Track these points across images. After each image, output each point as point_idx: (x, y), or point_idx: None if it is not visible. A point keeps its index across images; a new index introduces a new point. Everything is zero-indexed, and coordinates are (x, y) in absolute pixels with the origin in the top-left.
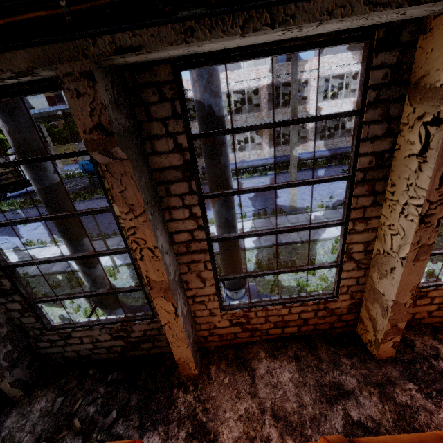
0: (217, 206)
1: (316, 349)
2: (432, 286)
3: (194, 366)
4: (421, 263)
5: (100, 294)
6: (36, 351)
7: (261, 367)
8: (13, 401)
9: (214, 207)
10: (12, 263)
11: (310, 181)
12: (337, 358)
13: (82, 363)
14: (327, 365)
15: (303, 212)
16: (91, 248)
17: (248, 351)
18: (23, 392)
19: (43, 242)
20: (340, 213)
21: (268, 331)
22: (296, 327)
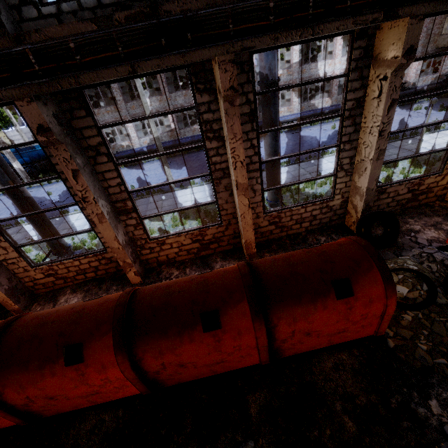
0: (11, 199)
1: (103, 284)
2: (166, 237)
3: (13, 303)
4: (106, 223)
5: None
6: None
7: (63, 299)
8: None
9: (11, 199)
10: None
11: (34, 181)
12: (111, 287)
13: None
14: (102, 291)
15: (177, 189)
16: None
17: (62, 292)
18: None
19: None
20: (204, 188)
21: (75, 278)
22: (93, 273)
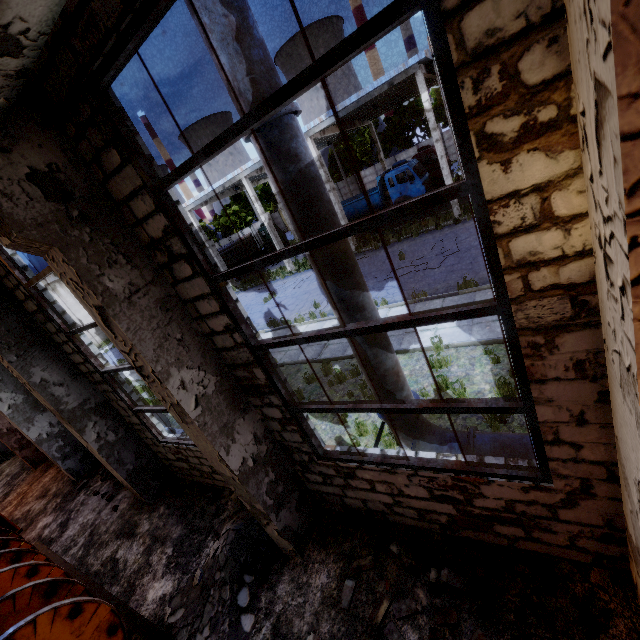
0: None
1: None
2: None
3: None
4: None
5: (415, 409)
6: (304, 484)
7: None
8: (283, 554)
9: None
10: (264, 341)
11: None
12: None
13: (372, 521)
14: None
15: None
16: (375, 316)
17: None
18: (295, 547)
19: (287, 321)
20: None
21: None
22: None
